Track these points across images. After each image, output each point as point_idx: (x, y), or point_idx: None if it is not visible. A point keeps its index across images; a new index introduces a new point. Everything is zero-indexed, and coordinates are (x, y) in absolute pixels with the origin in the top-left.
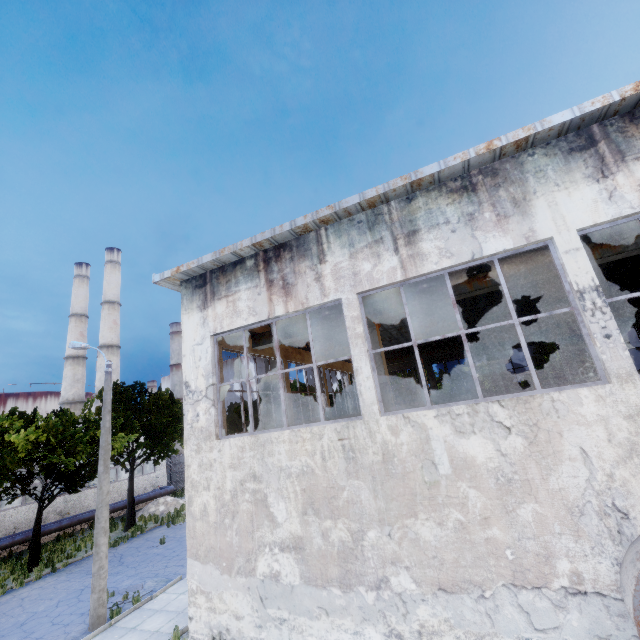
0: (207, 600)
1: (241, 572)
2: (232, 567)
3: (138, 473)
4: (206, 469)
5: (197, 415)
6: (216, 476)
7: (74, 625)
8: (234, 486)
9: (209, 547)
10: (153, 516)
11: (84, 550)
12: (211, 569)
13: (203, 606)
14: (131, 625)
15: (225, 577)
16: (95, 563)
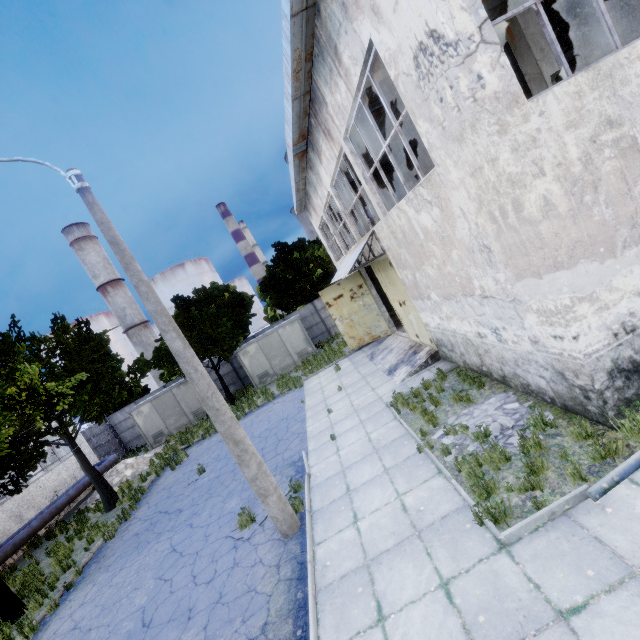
0: (592, 303)
1: (628, 244)
2: (614, 246)
3: (41, 472)
4: (528, 149)
5: (478, 78)
6: (549, 151)
7: (248, 556)
8: (583, 150)
9: (572, 244)
10: (131, 481)
11: (75, 554)
12: (585, 267)
13: (589, 313)
14: (338, 494)
15: (608, 263)
16: (249, 464)
